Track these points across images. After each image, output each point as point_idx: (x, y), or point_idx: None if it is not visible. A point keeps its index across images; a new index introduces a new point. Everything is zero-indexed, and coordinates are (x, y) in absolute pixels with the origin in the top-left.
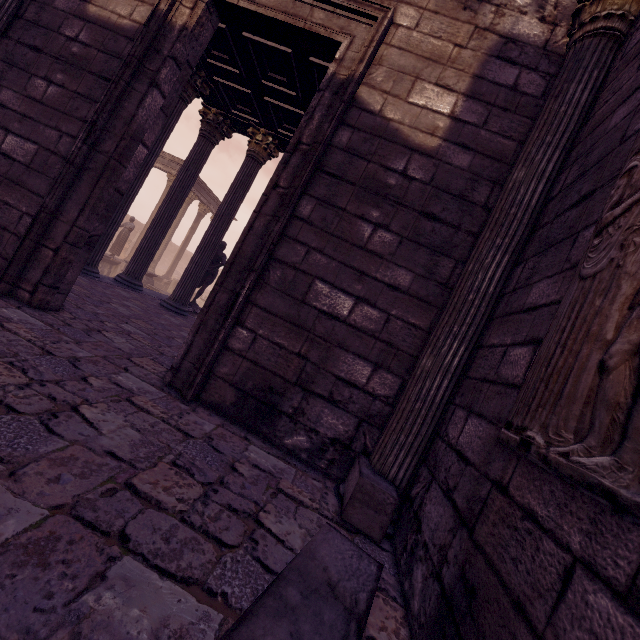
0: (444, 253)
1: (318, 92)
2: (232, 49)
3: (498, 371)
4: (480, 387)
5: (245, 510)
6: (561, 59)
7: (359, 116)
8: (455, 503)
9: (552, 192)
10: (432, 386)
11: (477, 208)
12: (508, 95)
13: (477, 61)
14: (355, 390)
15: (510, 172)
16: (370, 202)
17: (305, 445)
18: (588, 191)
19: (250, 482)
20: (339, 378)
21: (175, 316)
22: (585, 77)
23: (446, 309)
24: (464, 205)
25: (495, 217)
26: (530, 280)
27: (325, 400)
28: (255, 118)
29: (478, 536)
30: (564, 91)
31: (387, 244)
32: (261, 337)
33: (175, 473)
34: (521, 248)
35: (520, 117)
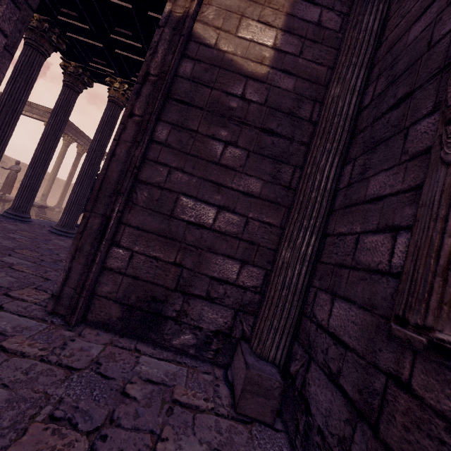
0: (284, 161)
1: (158, 28)
2: (79, 6)
3: (355, 257)
4: (339, 272)
5: (140, 450)
6: (349, 1)
7: (198, 49)
8: (344, 390)
9: (363, 103)
10: (294, 274)
11: (304, 122)
12: (315, 30)
13: (288, 2)
14: (228, 286)
15: (327, 90)
16: (218, 123)
17: (192, 342)
18: (405, 93)
19: (143, 405)
20: (213, 278)
21: (64, 239)
22: (374, 10)
23: (294, 207)
24: (294, 120)
25: (322, 127)
26: (365, 175)
27: (204, 299)
28: (110, 69)
29: (387, 438)
30: (360, 22)
31: (237, 158)
32: (137, 253)
33: (52, 433)
34: (346, 150)
35: (326, 47)
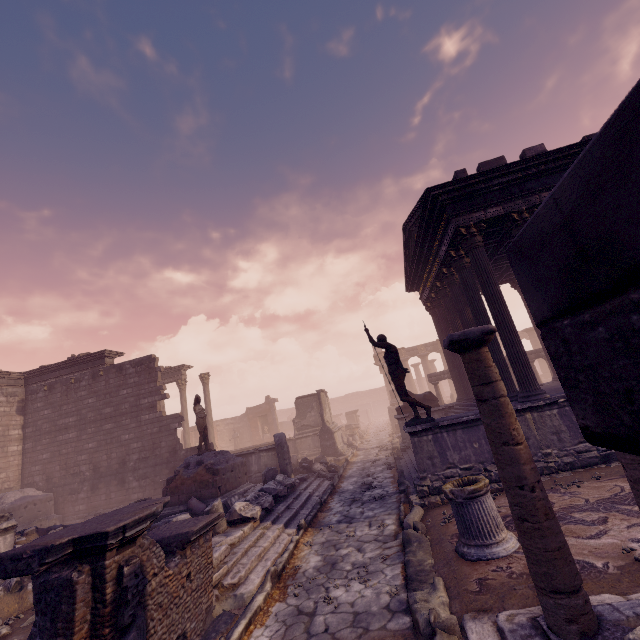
0: None
1: None
2: None
3: None
4: None
5: None
6: None
7: None
8: None
9: None
10: None
11: None
12: None
13: None
14: None
15: None
16: None
17: None
18: None
19: None
20: None
21: None
22: None
23: None
24: None
25: None
26: None
27: None
28: None
29: None
30: None
31: None
32: None
33: None
34: None
35: None
